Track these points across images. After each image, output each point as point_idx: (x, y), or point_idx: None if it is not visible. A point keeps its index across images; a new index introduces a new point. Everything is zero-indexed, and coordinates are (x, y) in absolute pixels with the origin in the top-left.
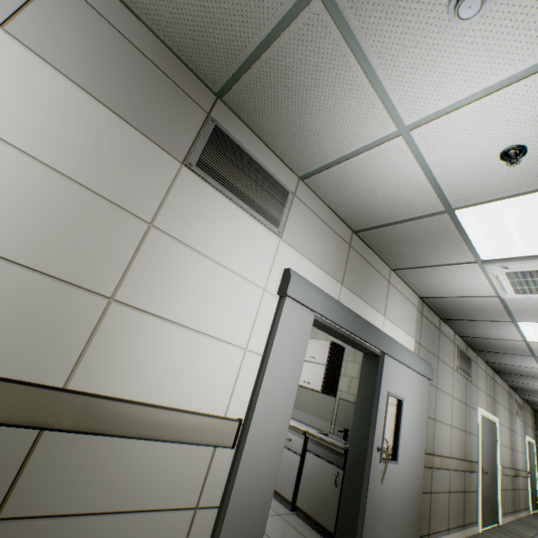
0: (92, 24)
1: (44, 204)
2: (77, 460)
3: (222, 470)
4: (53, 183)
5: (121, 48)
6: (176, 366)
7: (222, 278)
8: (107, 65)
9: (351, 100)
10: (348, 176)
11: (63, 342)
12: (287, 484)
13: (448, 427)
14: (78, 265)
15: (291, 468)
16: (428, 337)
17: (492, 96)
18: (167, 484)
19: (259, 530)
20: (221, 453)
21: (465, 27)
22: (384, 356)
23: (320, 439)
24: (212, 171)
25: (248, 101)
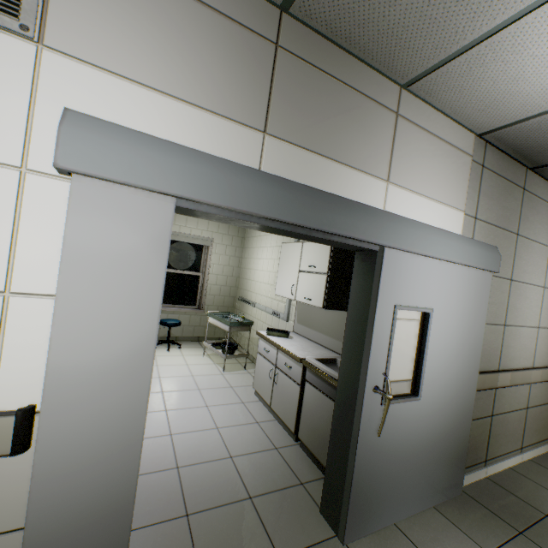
0: None
1: None
2: None
3: (17, 482)
4: None
5: None
6: None
7: None
8: None
9: None
10: None
11: None
12: (289, 415)
13: (532, 330)
14: None
15: (292, 399)
16: (496, 204)
17: None
18: None
19: (116, 543)
20: (5, 461)
21: None
22: (384, 250)
23: (315, 369)
24: None
25: None
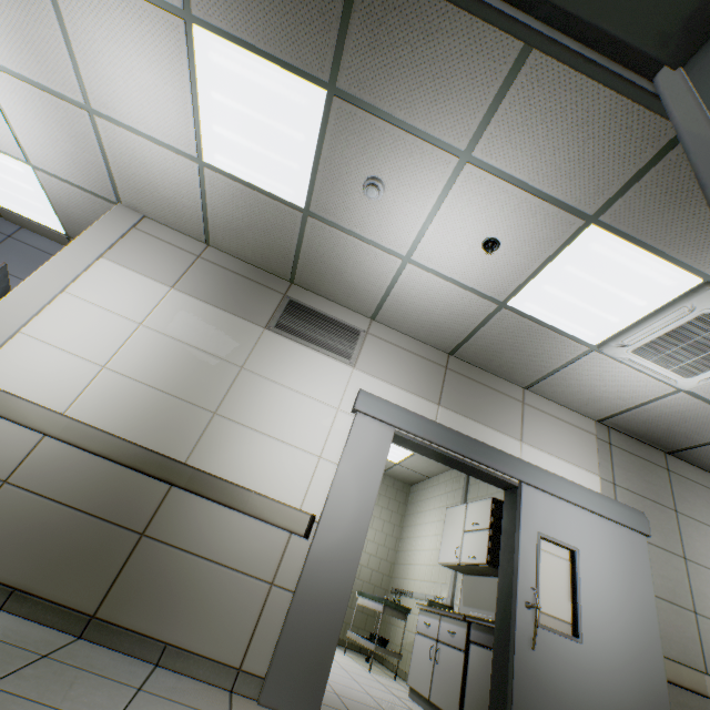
0: (214, 271)
1: (183, 363)
2: (188, 512)
3: (297, 558)
4: (189, 352)
5: (229, 277)
6: (257, 462)
7: (296, 400)
8: (220, 288)
9: (361, 255)
10: (401, 305)
11: (186, 437)
12: (452, 696)
13: None
14: (198, 393)
15: (455, 672)
16: (636, 477)
17: (435, 220)
18: (247, 553)
19: (334, 627)
20: (296, 542)
21: (385, 198)
22: (521, 485)
23: (479, 618)
24: (287, 329)
25: (308, 278)
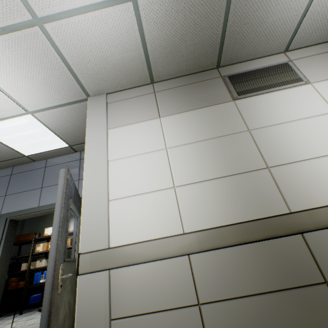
0: (170, 93)
1: (213, 152)
2: None
3: None
4: (209, 144)
5: (181, 90)
6: None
7: (303, 125)
8: (183, 99)
9: None
10: (318, 13)
11: (269, 195)
12: None
13: None
14: (243, 164)
15: None
16: None
17: None
18: None
19: None
20: None
21: None
22: None
23: None
24: (245, 92)
25: (231, 53)
